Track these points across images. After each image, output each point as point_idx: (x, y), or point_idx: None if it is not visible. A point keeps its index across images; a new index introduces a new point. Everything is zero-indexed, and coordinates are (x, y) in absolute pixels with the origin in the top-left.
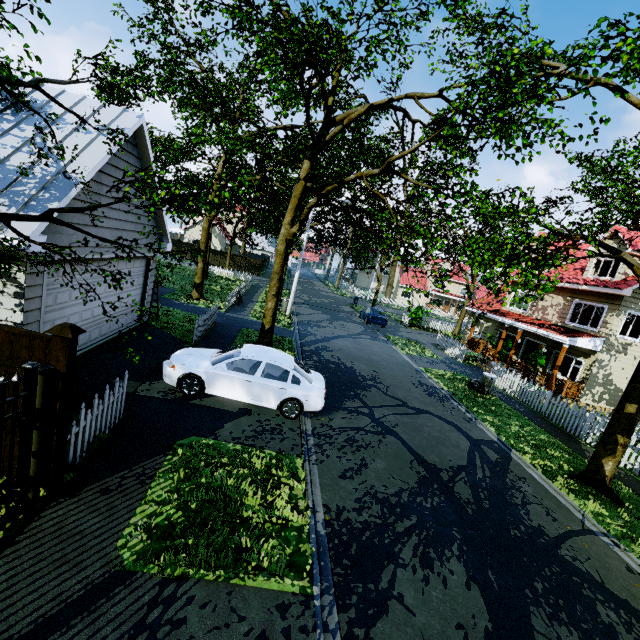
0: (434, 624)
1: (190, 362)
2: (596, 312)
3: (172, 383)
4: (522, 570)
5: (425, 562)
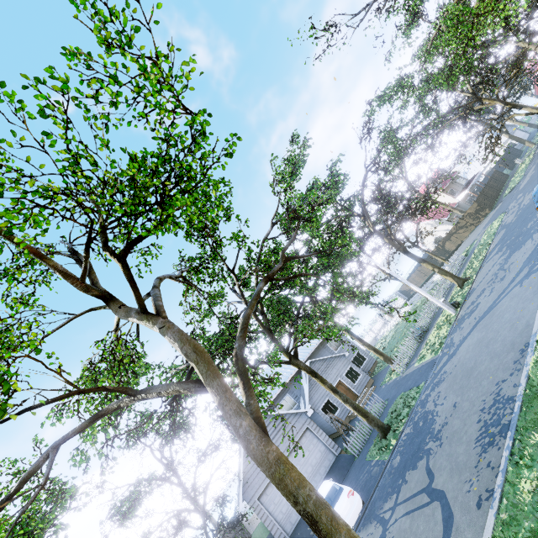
0: None
1: None
2: None
3: None
4: None
5: None
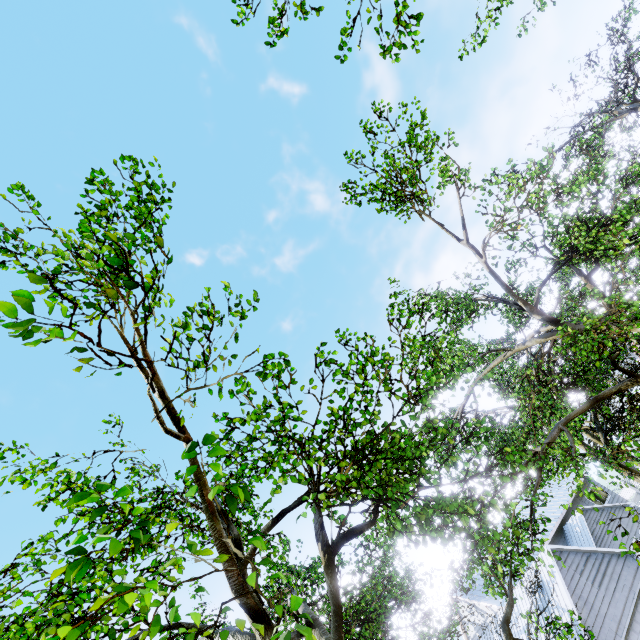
0: None
1: None
2: None
3: None
4: None
5: None
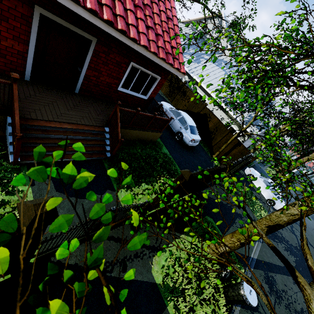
0: (282, 252)
1: (254, 172)
2: None
3: (246, 173)
4: (310, 279)
5: (286, 250)
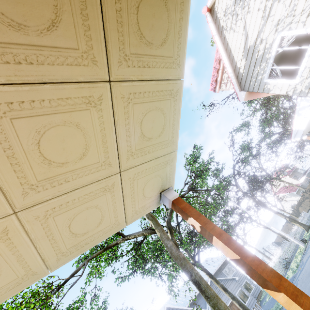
0: None
1: None
2: (308, 35)
3: None
4: None
5: None
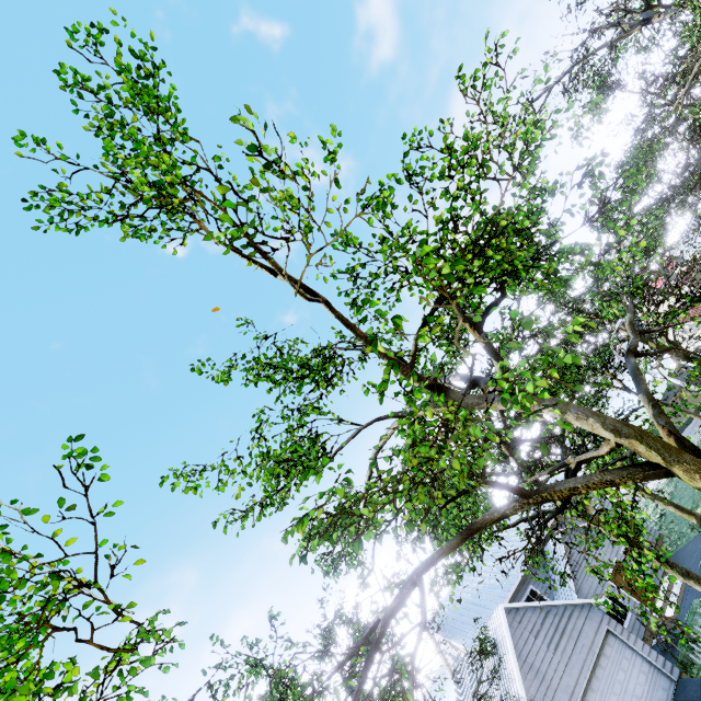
0: None
1: None
2: None
3: None
4: None
5: None
